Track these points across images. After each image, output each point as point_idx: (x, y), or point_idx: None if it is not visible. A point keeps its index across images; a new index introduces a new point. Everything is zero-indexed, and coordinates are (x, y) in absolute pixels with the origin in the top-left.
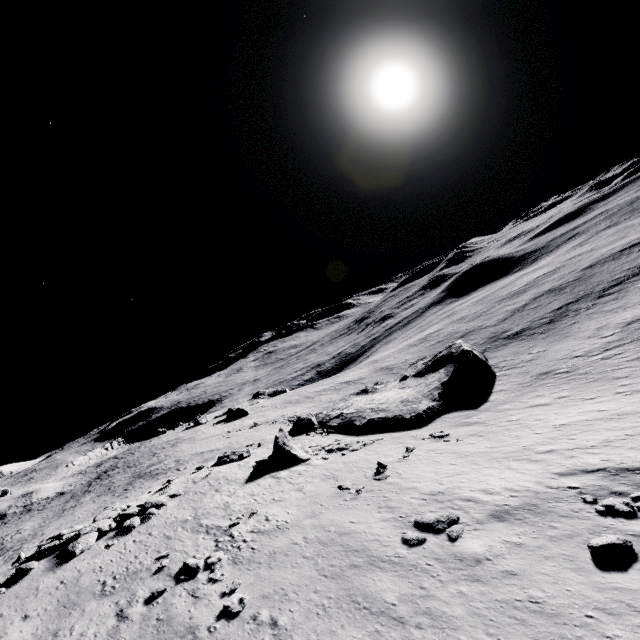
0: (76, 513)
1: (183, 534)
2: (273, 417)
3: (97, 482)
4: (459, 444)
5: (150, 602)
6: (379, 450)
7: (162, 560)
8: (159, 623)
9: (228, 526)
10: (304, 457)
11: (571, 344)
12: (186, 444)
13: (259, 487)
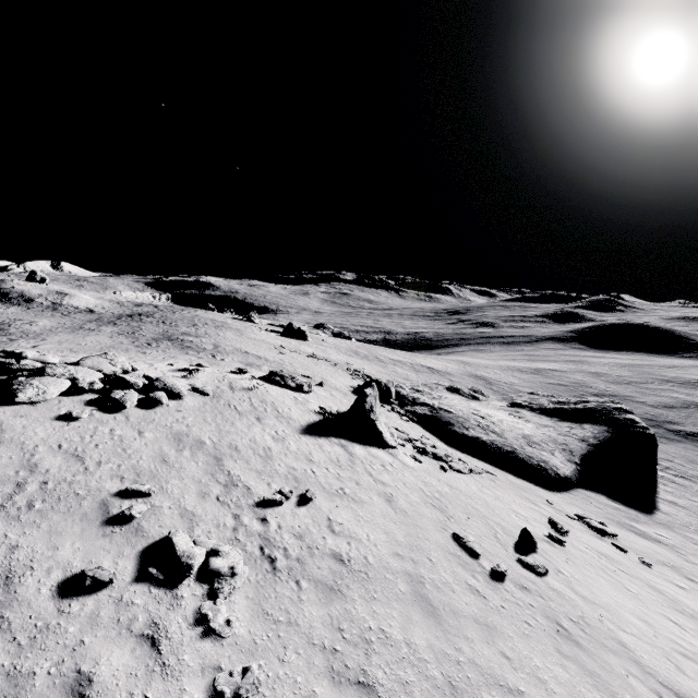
0: (88, 338)
1: (188, 466)
2: (336, 359)
3: (127, 319)
4: (652, 572)
5: (69, 594)
6: (499, 495)
7: (136, 499)
8: (52, 686)
9: (263, 499)
10: (390, 441)
11: None
12: (232, 333)
13: (321, 452)
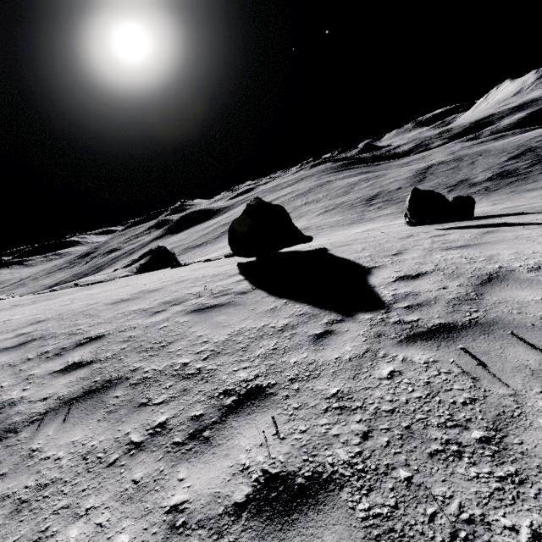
0: None
1: None
2: None
3: None
4: None
5: None
6: None
7: None
8: None
9: None
10: (4, 298)
11: (221, 244)
12: None
13: None
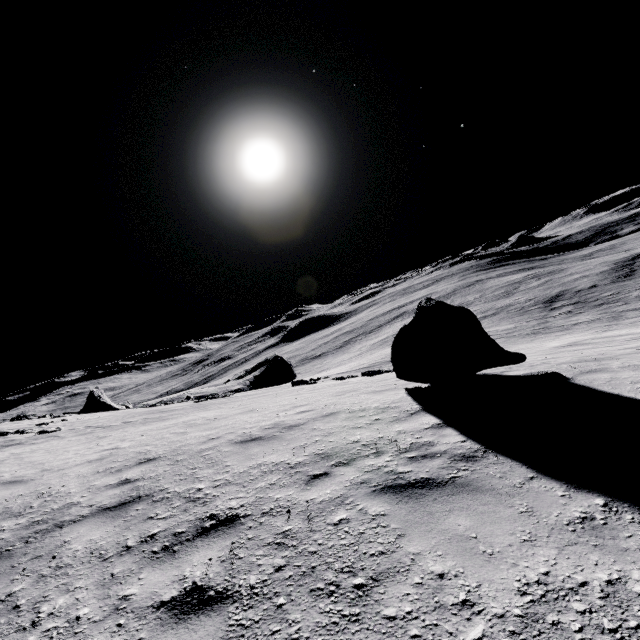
0: None
1: None
2: None
3: None
4: None
5: None
6: None
7: None
8: None
9: (36, 424)
10: (119, 407)
11: (345, 356)
12: None
13: (69, 417)
